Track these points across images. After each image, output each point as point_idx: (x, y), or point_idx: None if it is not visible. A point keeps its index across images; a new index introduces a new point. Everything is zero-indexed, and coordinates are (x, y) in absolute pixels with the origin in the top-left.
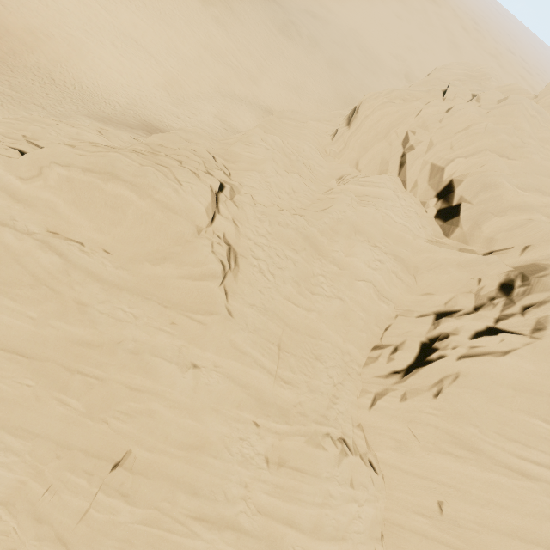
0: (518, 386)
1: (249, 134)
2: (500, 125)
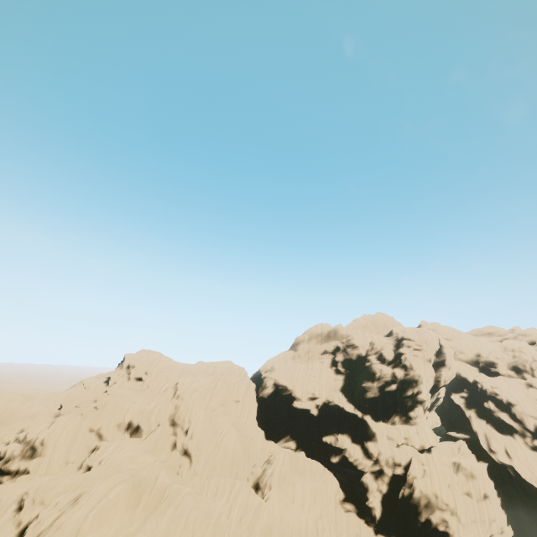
0: (204, 430)
1: (44, 486)
2: (123, 398)
